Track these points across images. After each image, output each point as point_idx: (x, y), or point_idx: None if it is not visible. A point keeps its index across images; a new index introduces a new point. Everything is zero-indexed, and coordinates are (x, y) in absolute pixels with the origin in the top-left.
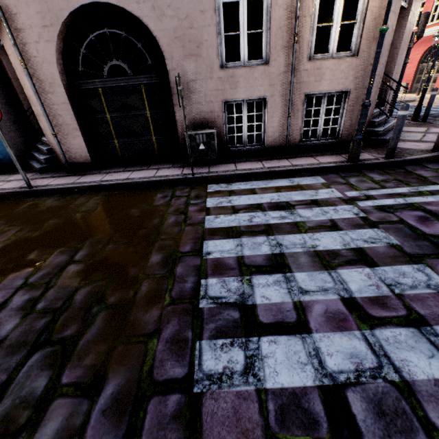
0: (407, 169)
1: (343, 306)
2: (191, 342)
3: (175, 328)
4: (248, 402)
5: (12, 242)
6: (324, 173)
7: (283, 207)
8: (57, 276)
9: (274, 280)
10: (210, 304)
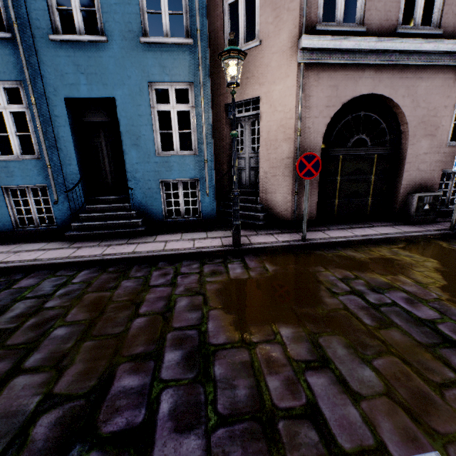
0: None
1: None
2: None
3: None
4: None
5: (439, 289)
6: None
7: None
8: None
9: None
10: None
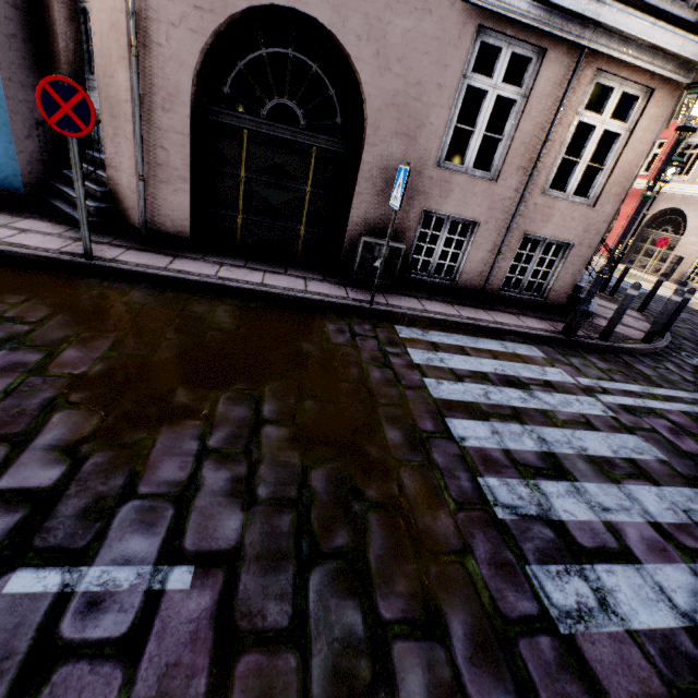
0: (624, 359)
1: (655, 533)
2: (519, 567)
3: (487, 545)
4: (627, 646)
5: (120, 364)
6: (538, 343)
7: (516, 384)
8: (255, 443)
9: (566, 490)
10: (511, 515)
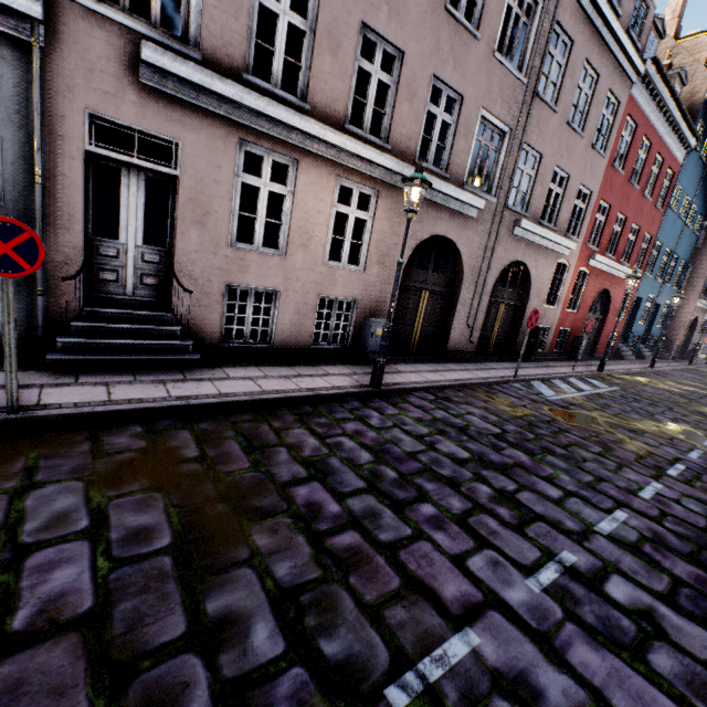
0: None
1: None
2: None
3: None
4: None
5: None
6: None
7: None
8: None
9: None
10: None
